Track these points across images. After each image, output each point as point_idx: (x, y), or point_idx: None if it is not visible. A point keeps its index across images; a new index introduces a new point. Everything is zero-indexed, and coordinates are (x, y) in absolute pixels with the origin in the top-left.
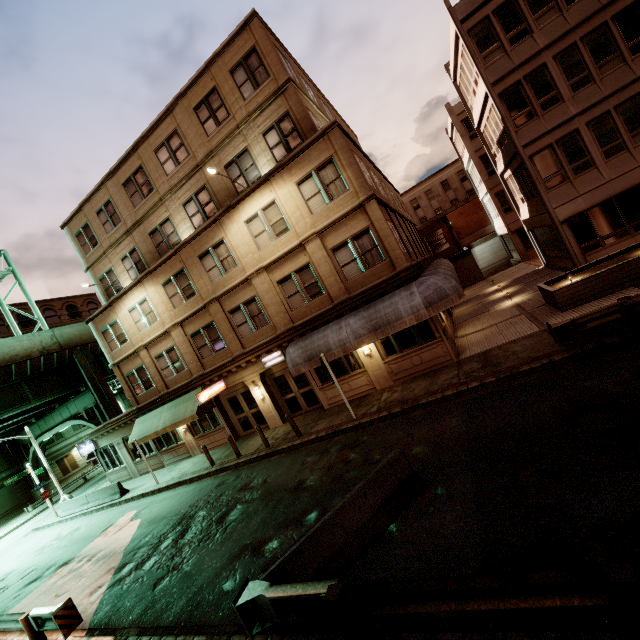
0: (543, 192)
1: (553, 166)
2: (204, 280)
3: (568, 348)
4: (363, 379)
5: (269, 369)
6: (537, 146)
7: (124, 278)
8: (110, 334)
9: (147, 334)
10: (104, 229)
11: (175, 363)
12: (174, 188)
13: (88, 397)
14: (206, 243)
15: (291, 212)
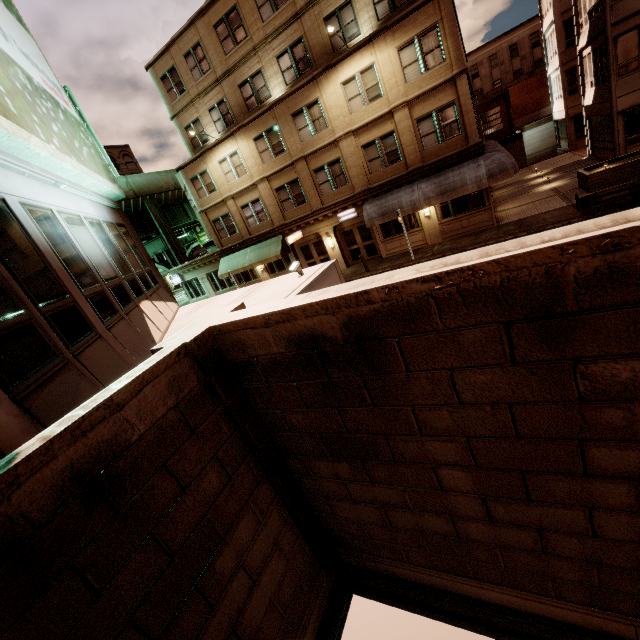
0: (613, 79)
1: (633, 51)
2: (294, 139)
3: (584, 215)
4: (419, 236)
5: (340, 224)
6: (626, 26)
7: (210, 130)
8: (199, 183)
9: (235, 186)
10: (192, 75)
11: (259, 213)
12: (269, 37)
13: (158, 243)
14: (301, 102)
15: (387, 78)
